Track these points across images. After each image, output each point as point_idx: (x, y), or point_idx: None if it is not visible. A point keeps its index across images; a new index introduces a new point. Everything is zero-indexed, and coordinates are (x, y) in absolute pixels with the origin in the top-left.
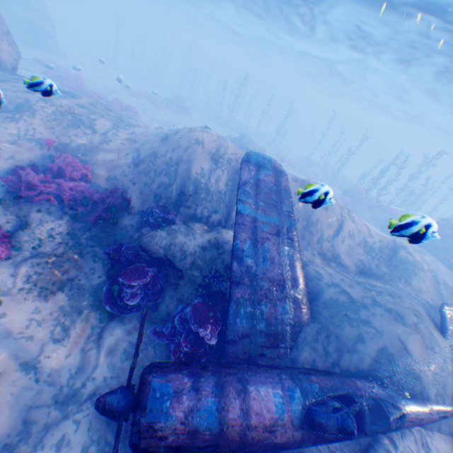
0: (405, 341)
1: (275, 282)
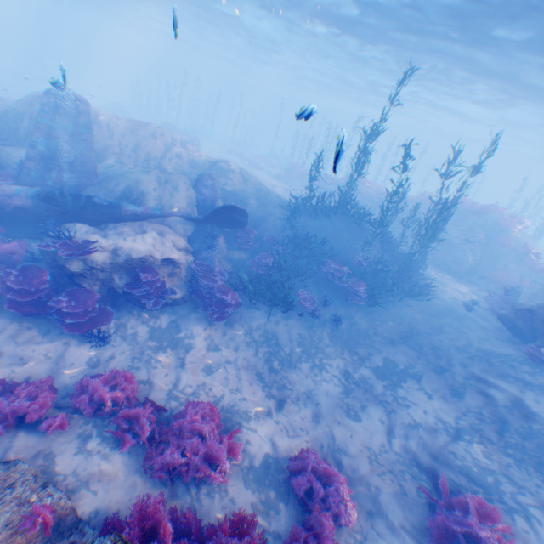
0: (145, 181)
1: (67, 163)
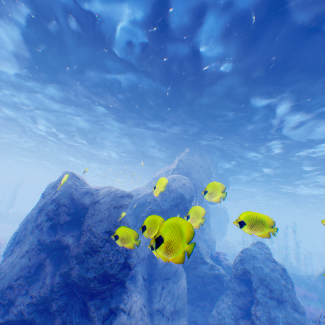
0: None
1: None
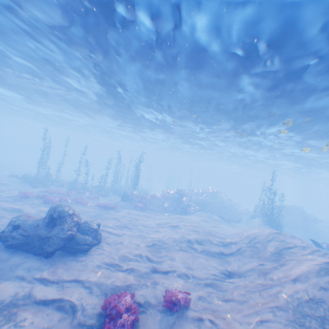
0: None
1: None
